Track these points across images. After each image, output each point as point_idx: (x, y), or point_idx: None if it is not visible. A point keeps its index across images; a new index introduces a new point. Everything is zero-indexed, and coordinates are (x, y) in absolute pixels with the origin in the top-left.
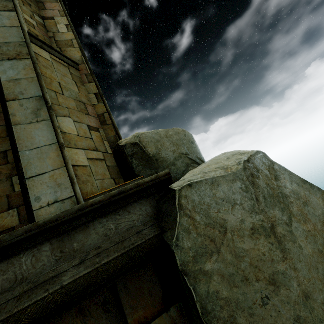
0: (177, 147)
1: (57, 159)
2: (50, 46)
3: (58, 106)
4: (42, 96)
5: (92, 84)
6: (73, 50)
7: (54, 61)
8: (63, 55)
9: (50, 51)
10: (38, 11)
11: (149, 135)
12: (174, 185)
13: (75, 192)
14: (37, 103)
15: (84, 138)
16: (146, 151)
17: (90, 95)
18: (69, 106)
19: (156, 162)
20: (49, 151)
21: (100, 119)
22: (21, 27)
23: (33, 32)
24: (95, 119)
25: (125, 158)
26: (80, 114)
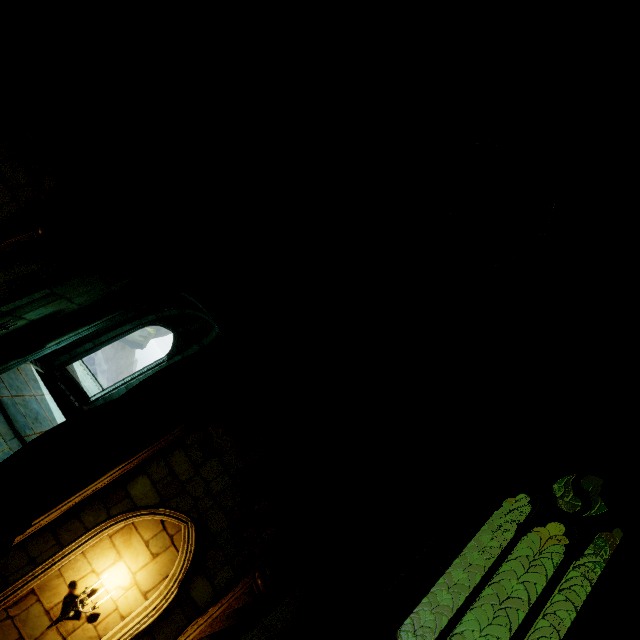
0: None
1: None
2: None
3: None
4: None
5: None
6: None
7: None
8: None
9: None
10: None
11: None
12: None
13: None
14: None
15: None
16: None
17: None
18: None
19: None
20: None
21: None
22: None
23: None
24: None
25: None
26: None
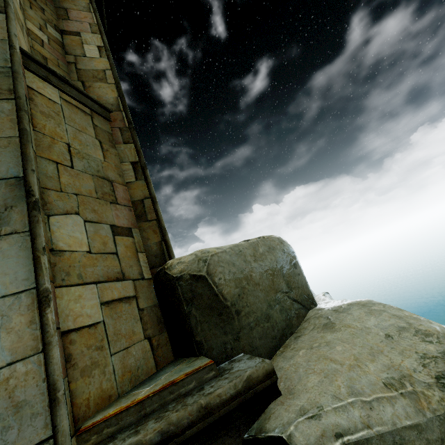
0: (273, 278)
1: (27, 331)
2: (63, 78)
3: (58, 193)
4: (22, 178)
5: (129, 146)
6: (105, 87)
7: (67, 104)
8: (85, 95)
9: (62, 87)
10: (55, 21)
11: (225, 258)
12: (299, 436)
13: (54, 428)
14: (9, 192)
15: (102, 256)
16: (219, 294)
17: (124, 166)
18: (81, 189)
19: (237, 318)
20: (11, 311)
21: (137, 209)
22: (9, 41)
23: (38, 51)
24: (128, 211)
25: (177, 302)
26: (101, 203)
